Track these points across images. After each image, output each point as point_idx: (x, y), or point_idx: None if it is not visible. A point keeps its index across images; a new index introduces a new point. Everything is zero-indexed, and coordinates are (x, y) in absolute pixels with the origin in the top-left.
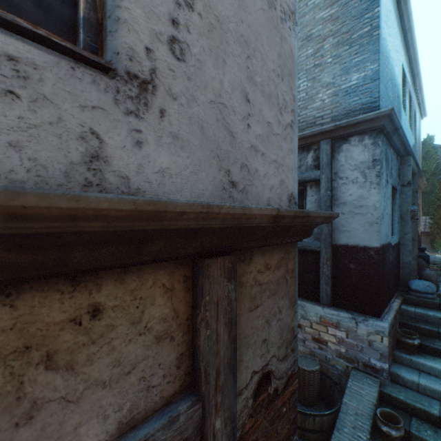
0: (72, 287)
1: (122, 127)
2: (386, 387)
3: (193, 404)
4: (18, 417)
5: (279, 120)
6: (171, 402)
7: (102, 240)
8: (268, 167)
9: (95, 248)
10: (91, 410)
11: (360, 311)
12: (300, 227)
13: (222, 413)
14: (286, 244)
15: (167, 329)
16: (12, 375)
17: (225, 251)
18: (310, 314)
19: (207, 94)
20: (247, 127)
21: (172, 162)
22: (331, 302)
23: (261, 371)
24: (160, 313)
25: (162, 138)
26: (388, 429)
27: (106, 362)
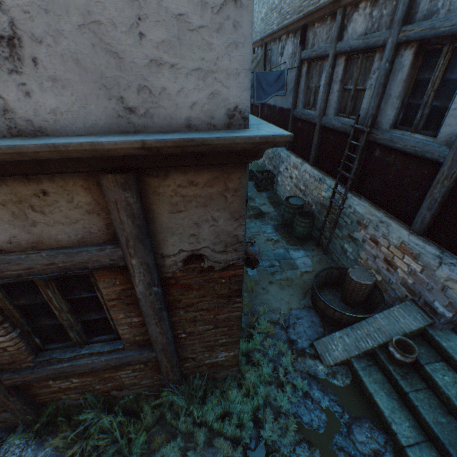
0: (28, 181)
1: (12, 85)
2: (436, 330)
3: (115, 248)
4: (31, 224)
5: (204, 1)
6: (107, 243)
7: (17, 163)
8: (184, 80)
9: (17, 166)
10: (62, 231)
11: (456, 254)
12: (224, 151)
13: (137, 258)
14: (225, 165)
15: (93, 209)
16: (21, 209)
17: (128, 169)
18: (392, 236)
19: (73, 19)
20: (140, 37)
21: (59, 102)
22: (425, 232)
23: (191, 252)
24: (86, 200)
25: (44, 84)
26: (393, 351)
27: (61, 216)
